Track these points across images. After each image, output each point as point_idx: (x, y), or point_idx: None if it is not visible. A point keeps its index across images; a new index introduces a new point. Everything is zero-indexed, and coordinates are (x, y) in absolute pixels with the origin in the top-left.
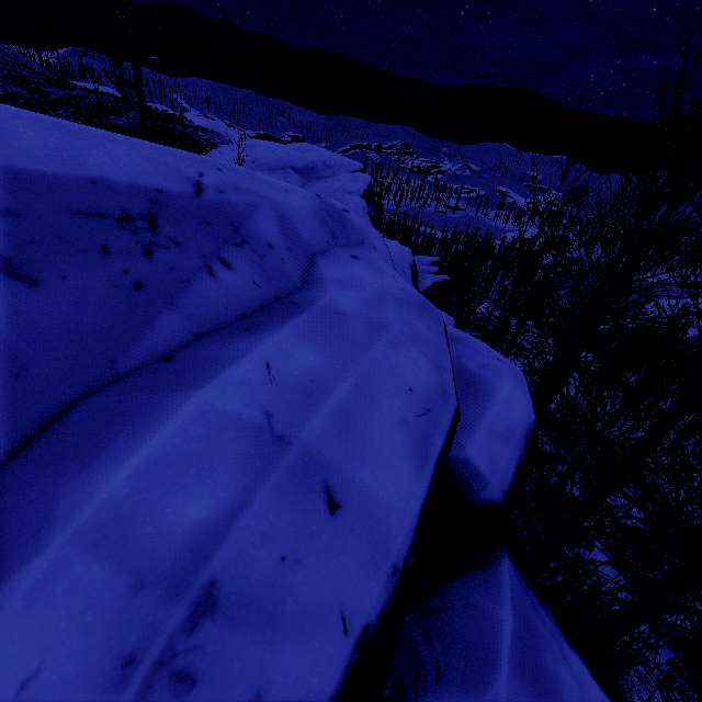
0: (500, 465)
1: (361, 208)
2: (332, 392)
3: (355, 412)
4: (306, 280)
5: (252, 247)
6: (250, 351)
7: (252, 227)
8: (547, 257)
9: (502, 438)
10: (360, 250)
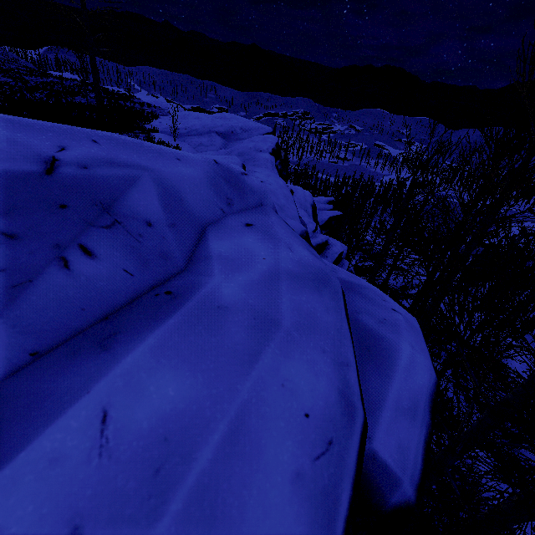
0: (409, 453)
1: (270, 163)
2: (192, 458)
3: (225, 489)
4: (192, 258)
5: (126, 227)
6: (86, 389)
7: (128, 204)
8: (420, 197)
9: (408, 414)
10: (256, 214)
